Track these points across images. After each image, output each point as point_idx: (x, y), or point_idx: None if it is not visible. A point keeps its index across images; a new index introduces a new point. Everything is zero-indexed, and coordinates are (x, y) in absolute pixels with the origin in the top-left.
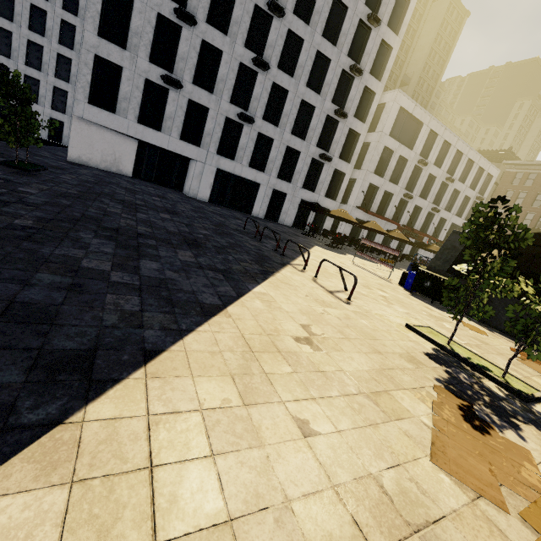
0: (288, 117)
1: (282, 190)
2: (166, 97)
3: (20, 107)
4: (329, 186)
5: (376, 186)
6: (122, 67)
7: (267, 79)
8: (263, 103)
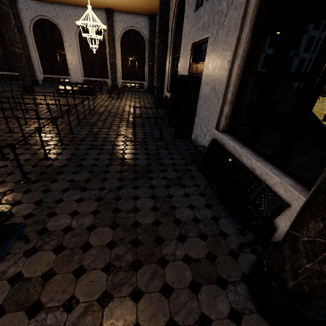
0: None
1: None
2: None
3: None
4: (297, 67)
5: None
6: None
7: None
8: (268, 41)
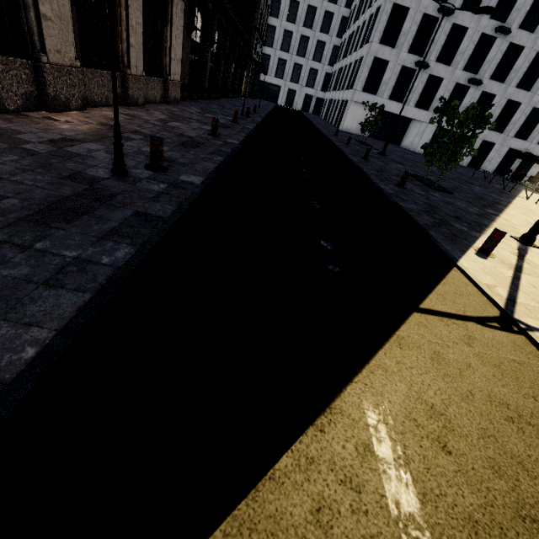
0: (517, 72)
1: (491, 141)
2: (412, 76)
3: (379, 117)
4: None
5: None
6: (388, 61)
7: (504, 41)
8: (494, 64)
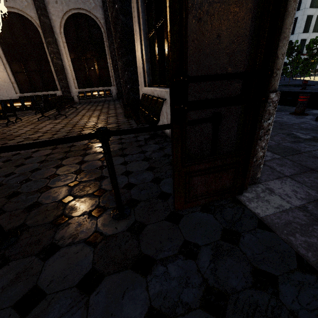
0: None
1: None
2: None
3: None
4: None
5: (304, 39)
6: None
7: None
8: None
